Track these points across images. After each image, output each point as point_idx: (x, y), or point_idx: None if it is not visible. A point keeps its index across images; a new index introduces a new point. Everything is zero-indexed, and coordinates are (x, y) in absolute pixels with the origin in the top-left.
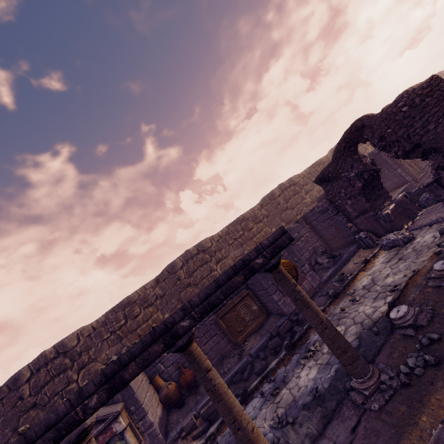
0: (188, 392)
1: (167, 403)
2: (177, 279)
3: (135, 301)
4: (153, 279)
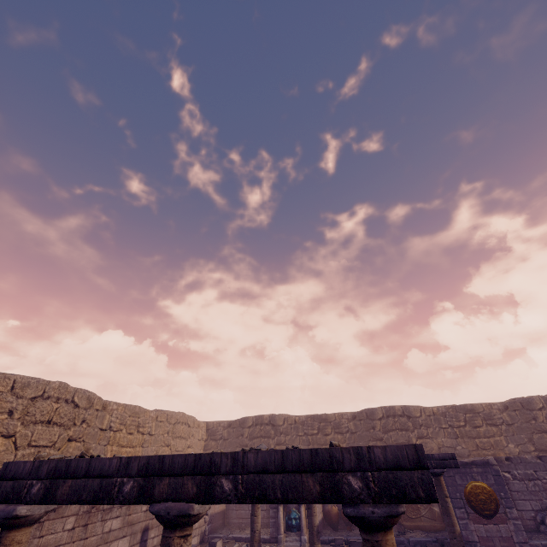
0: (343, 526)
1: (327, 517)
2: (372, 427)
3: (330, 421)
4: (351, 413)
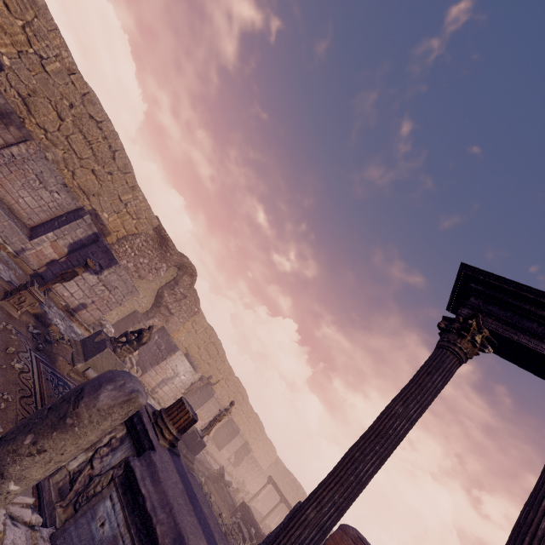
0: None
1: None
2: None
3: None
4: None
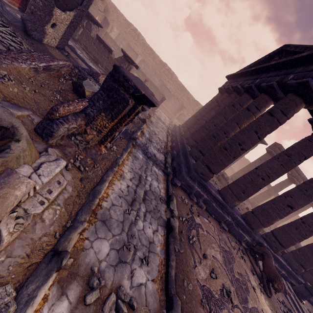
0: None
1: None
2: None
3: None
4: None
